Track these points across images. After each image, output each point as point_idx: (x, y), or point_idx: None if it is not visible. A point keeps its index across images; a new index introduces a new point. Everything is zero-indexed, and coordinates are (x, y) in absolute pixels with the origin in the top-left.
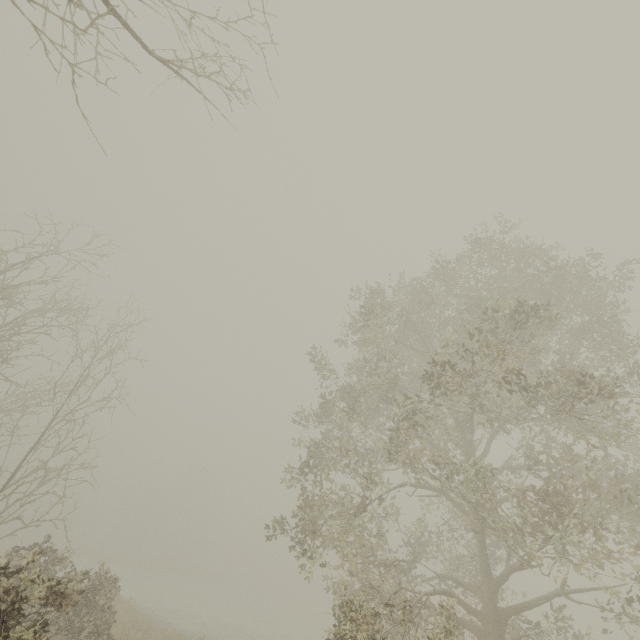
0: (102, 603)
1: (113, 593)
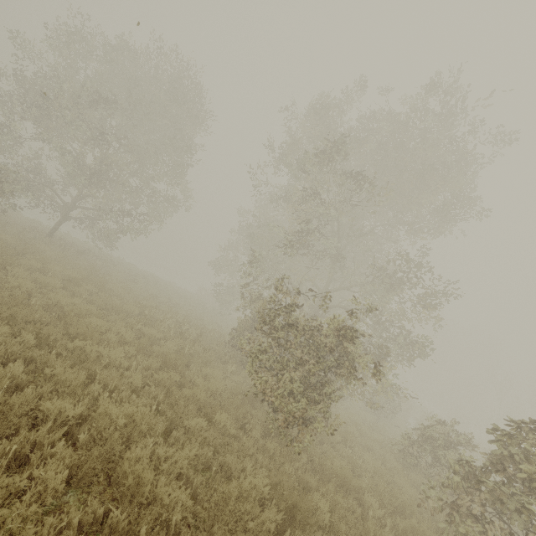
0: None
1: None
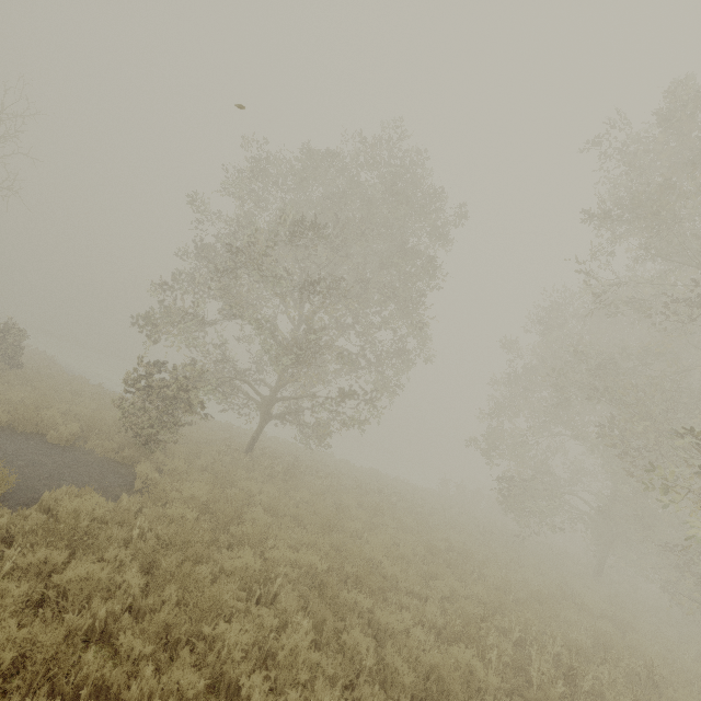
0: (11, 341)
1: (21, 338)
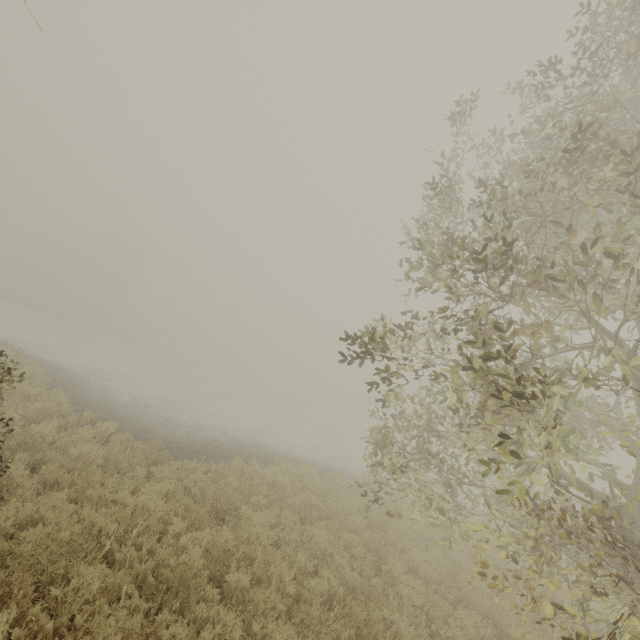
0: None
1: None
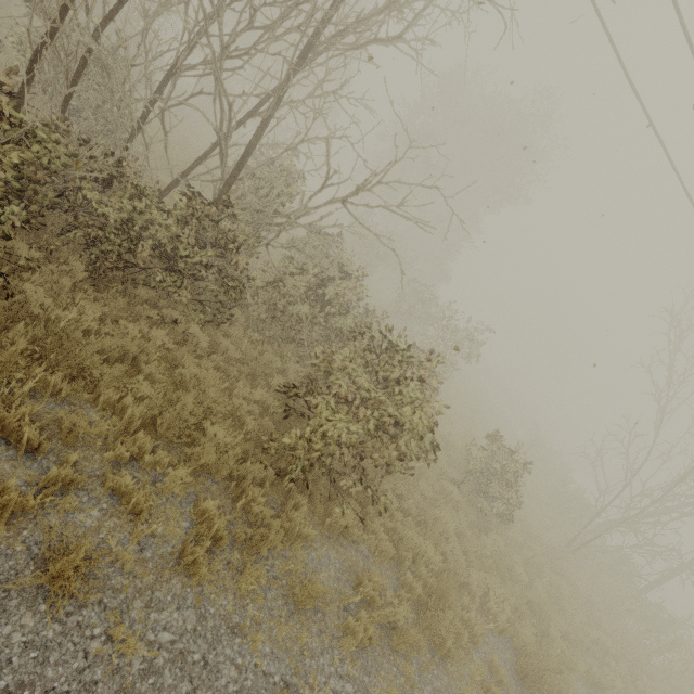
0: None
1: None
